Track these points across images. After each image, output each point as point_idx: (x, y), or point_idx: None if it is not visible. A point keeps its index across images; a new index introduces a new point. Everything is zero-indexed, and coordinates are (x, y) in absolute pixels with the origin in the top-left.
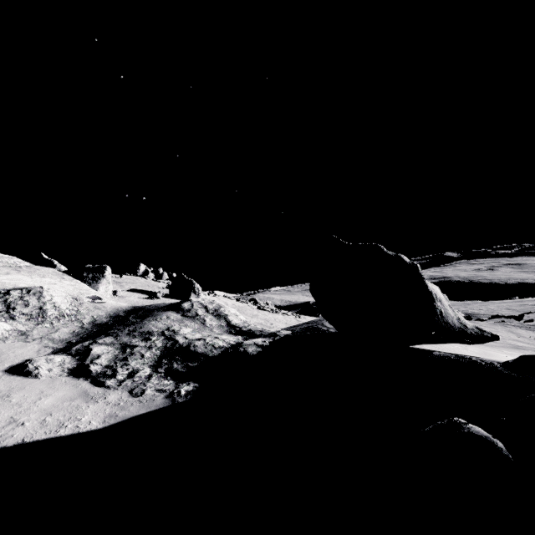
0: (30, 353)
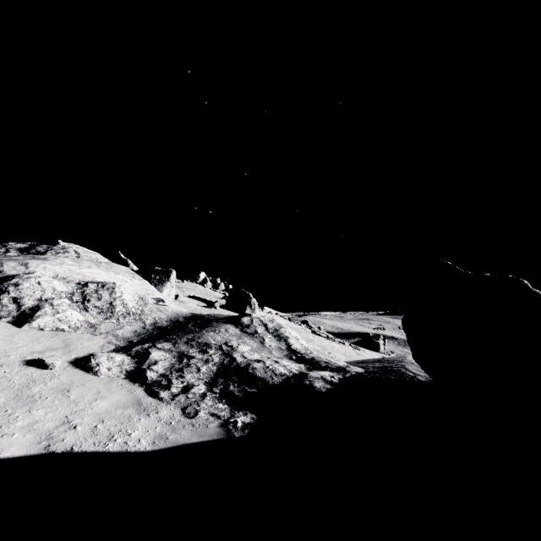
0: (95, 347)
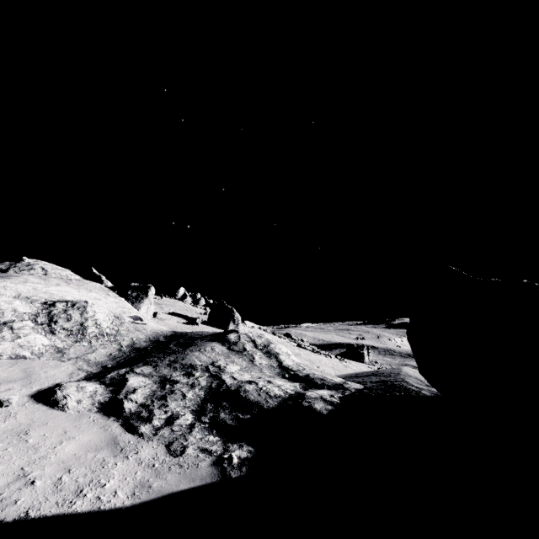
0: (62, 375)
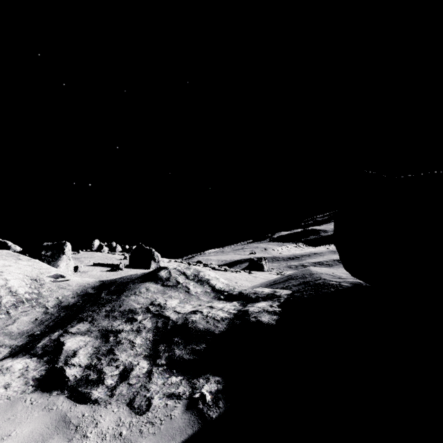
0: None
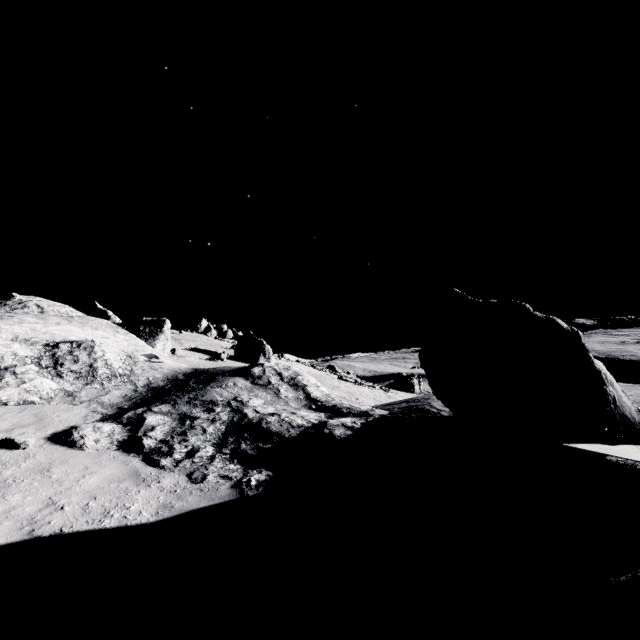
0: (76, 418)
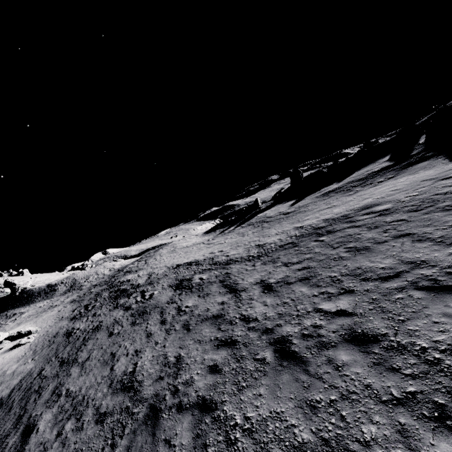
0: None
